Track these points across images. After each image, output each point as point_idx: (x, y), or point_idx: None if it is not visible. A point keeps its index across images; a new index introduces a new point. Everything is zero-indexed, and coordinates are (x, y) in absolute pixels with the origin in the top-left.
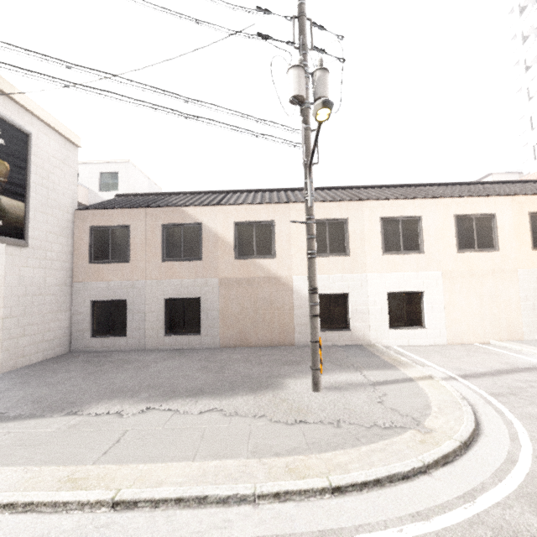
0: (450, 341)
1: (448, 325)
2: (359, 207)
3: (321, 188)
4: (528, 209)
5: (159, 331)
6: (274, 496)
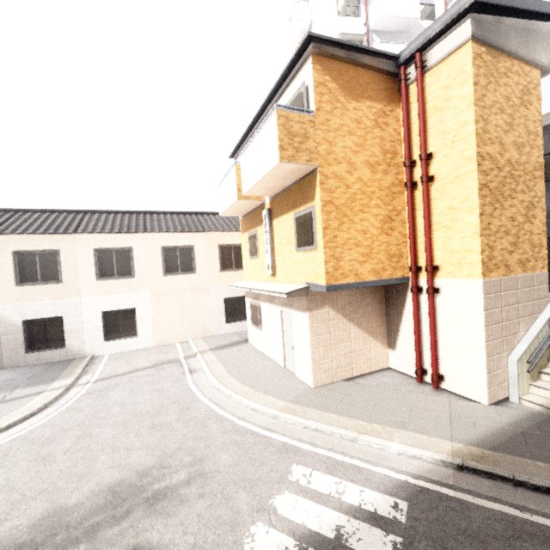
0: (157, 344)
1: (156, 332)
2: (72, 240)
3: (62, 211)
4: (218, 242)
5: None
6: None
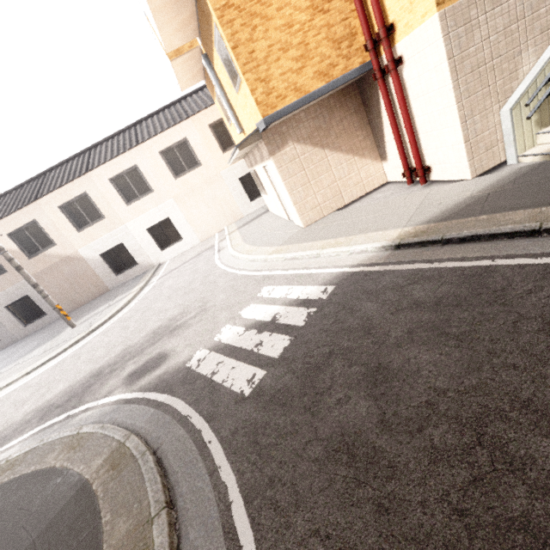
0: (201, 239)
1: (195, 230)
2: (88, 179)
3: (72, 157)
4: (206, 123)
5: (19, 327)
6: (6, 386)
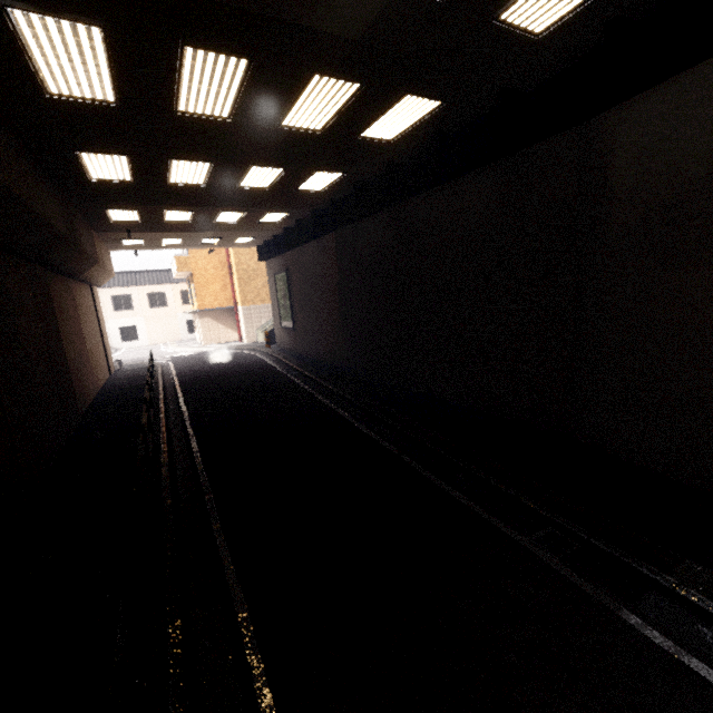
0: (150, 344)
1: (149, 338)
2: (99, 292)
3: None
4: (179, 289)
5: None
6: None
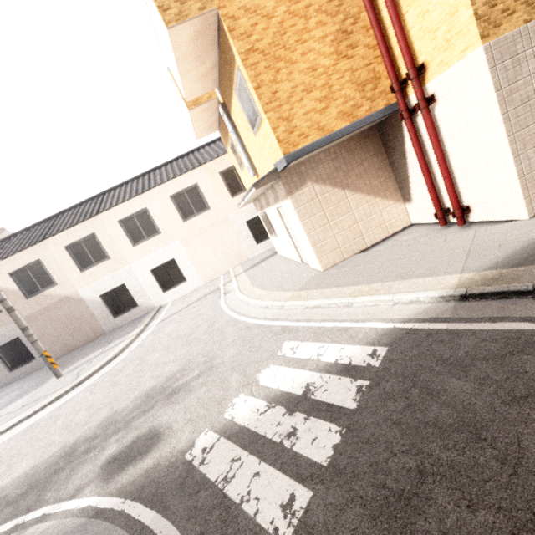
0: (205, 281)
1: (200, 272)
2: (98, 221)
3: (86, 201)
4: (217, 170)
5: (3, 372)
6: None
